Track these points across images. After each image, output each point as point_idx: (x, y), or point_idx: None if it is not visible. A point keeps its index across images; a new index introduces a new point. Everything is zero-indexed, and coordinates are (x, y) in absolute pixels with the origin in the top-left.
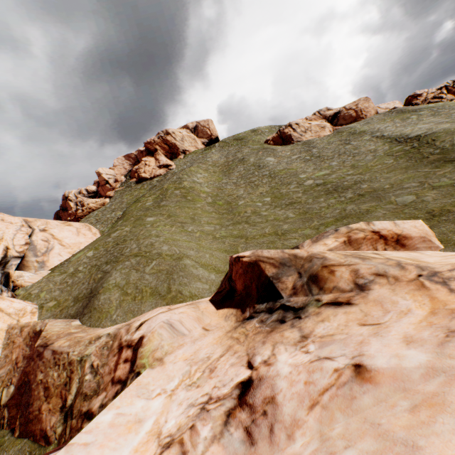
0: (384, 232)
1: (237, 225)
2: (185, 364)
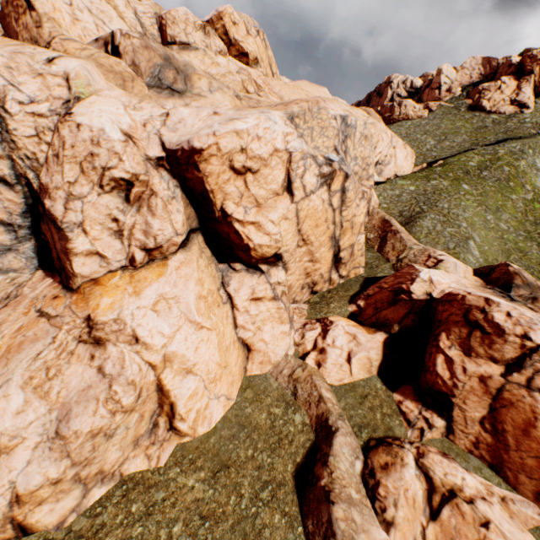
0: None
1: (526, 241)
2: (455, 279)
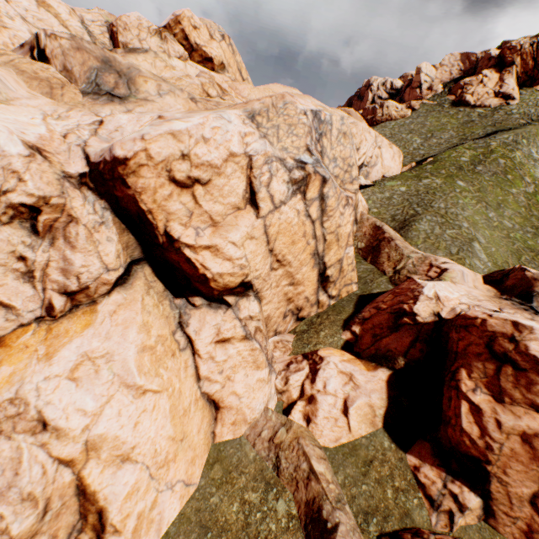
0: None
1: (536, 238)
2: (465, 291)
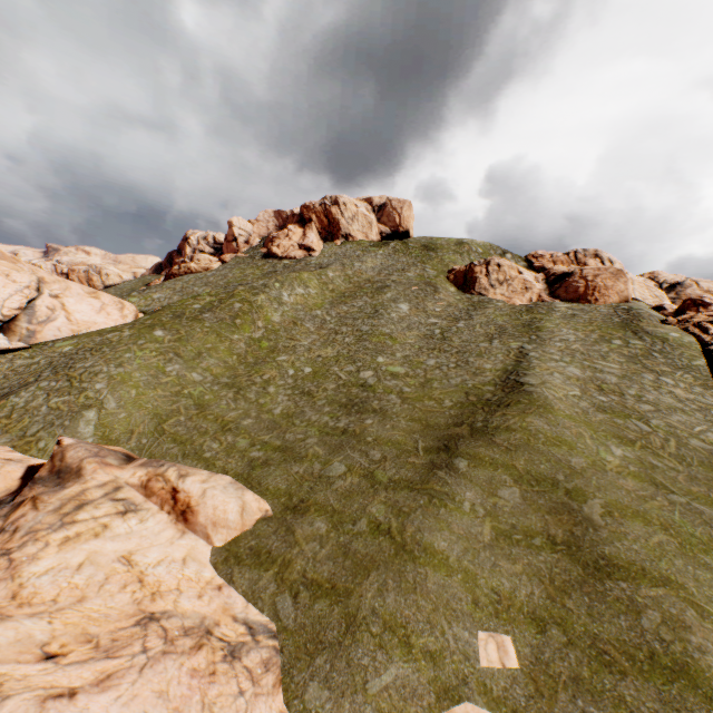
0: (183, 495)
1: (225, 389)
2: None
